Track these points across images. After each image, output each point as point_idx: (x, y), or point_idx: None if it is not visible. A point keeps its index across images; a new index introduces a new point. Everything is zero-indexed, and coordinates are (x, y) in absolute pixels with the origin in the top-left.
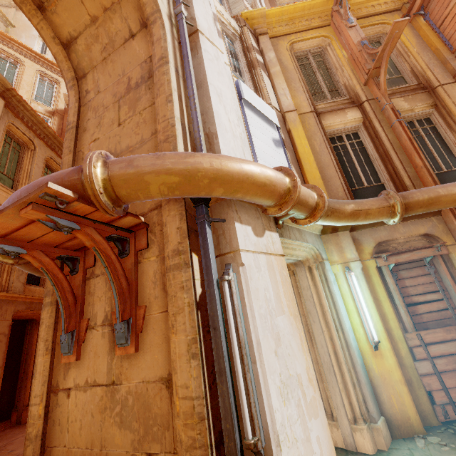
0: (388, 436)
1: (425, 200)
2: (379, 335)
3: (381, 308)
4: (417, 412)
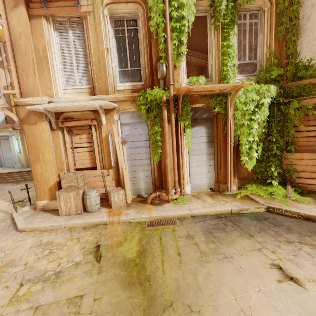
0: (20, 166)
1: (17, 126)
2: (22, 151)
3: (26, 146)
4: (26, 164)
